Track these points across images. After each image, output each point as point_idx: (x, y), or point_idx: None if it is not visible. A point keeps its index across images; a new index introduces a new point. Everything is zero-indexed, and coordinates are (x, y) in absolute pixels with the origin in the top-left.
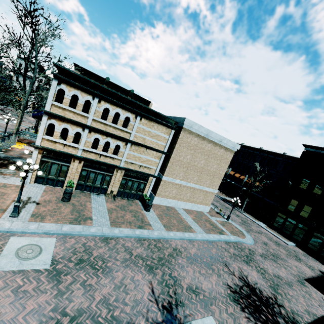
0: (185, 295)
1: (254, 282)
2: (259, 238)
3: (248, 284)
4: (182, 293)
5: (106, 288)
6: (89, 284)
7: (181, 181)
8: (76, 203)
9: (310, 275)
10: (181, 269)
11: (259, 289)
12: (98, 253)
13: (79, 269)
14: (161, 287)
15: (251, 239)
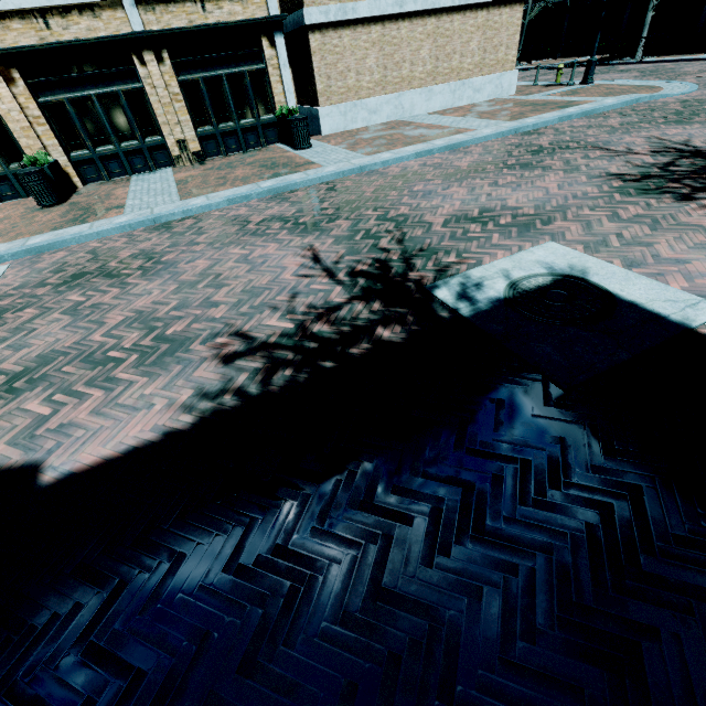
0: (440, 234)
1: None
2: None
3: (697, 152)
4: (428, 235)
5: (147, 298)
6: (94, 306)
7: (379, 1)
8: (84, 201)
9: None
10: (425, 198)
11: None
12: (135, 252)
13: (68, 290)
14: (349, 245)
15: (688, 85)
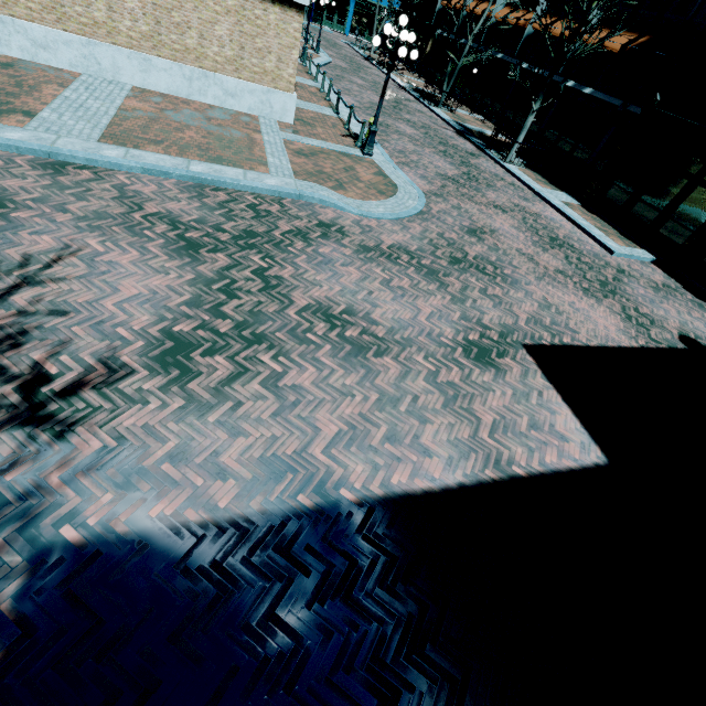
0: None
1: (59, 307)
2: (472, 217)
3: None
4: None
5: None
6: None
7: None
8: None
9: (594, 337)
10: None
11: (19, 335)
12: None
13: None
14: None
15: (409, 209)
